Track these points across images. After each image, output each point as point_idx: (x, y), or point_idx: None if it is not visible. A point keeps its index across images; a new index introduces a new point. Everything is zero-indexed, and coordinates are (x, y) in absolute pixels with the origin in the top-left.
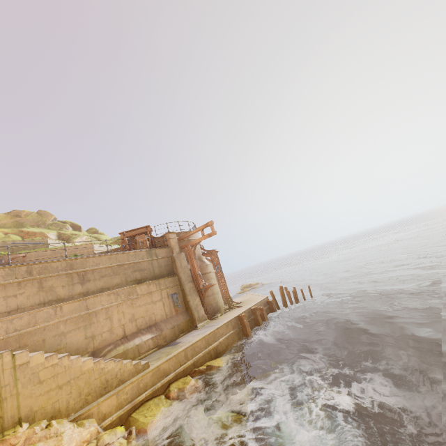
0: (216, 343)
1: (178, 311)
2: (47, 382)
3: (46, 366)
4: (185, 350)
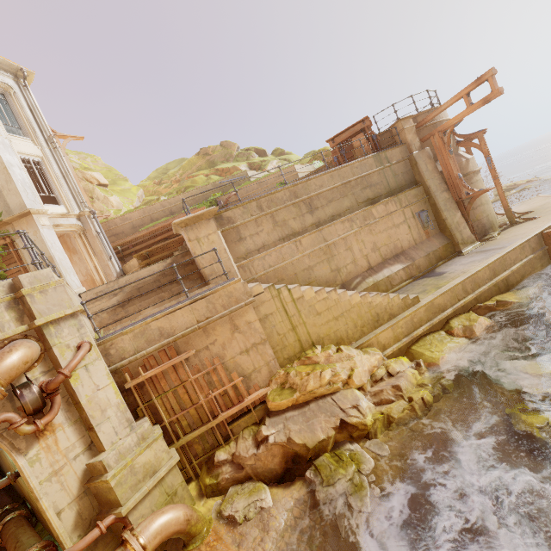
0: (506, 273)
1: (429, 235)
2: (323, 314)
3: (318, 300)
4: (461, 282)
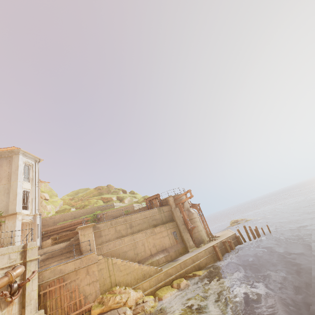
0: (198, 262)
1: (178, 242)
2: (123, 271)
3: (122, 265)
4: (179, 263)
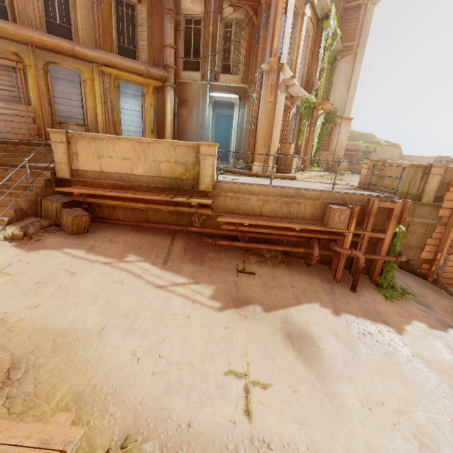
0: None
1: None
2: None
3: None
4: None
